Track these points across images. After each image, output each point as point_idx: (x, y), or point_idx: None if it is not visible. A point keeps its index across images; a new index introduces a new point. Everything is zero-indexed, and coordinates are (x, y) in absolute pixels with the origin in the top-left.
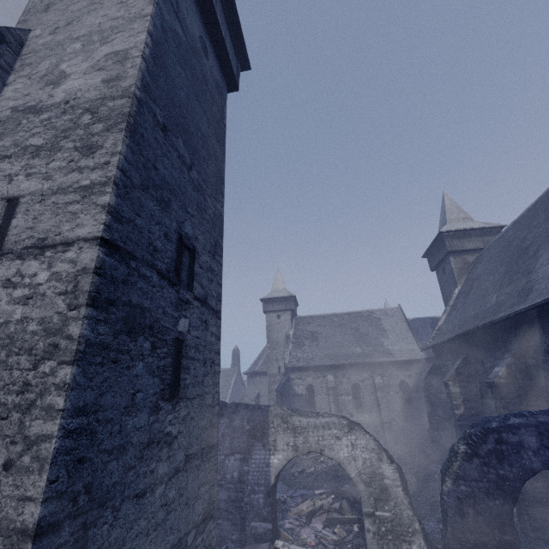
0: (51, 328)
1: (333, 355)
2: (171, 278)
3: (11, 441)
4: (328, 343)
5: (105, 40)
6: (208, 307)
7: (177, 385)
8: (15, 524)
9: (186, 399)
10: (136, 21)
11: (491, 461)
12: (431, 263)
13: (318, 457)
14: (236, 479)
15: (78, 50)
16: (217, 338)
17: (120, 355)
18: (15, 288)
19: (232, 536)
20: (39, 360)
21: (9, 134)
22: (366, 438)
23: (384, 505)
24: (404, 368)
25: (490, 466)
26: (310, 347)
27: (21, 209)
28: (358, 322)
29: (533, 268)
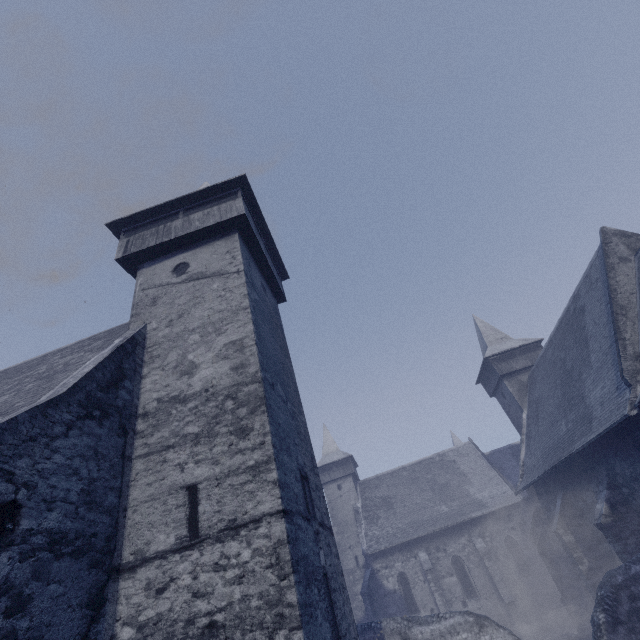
0: (271, 600)
1: (417, 523)
2: (307, 516)
3: None
4: (406, 508)
5: (219, 331)
6: (326, 527)
7: (336, 624)
8: None
9: (343, 637)
10: (240, 313)
11: (634, 625)
12: (487, 389)
13: None
14: None
15: (198, 341)
16: (337, 557)
17: (311, 608)
18: (226, 570)
19: None
20: (272, 632)
21: (163, 424)
22: (501, 634)
23: None
24: (503, 519)
25: (636, 631)
26: (387, 519)
27: (203, 495)
28: (432, 471)
29: (584, 393)
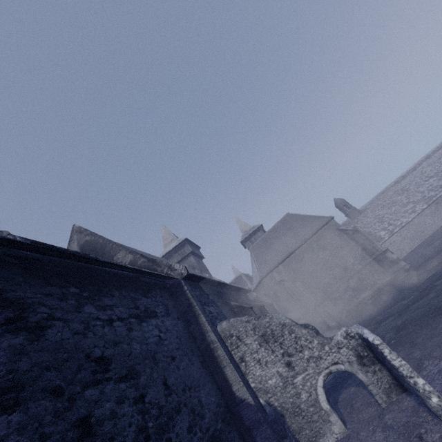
0: None
1: None
2: None
3: None
4: None
5: None
6: None
7: None
8: None
9: None
10: None
11: None
12: None
13: None
14: None
15: None
16: None
17: None
18: None
19: None
20: None
21: None
22: None
23: None
24: None
25: None
26: None
27: None
28: None
29: None
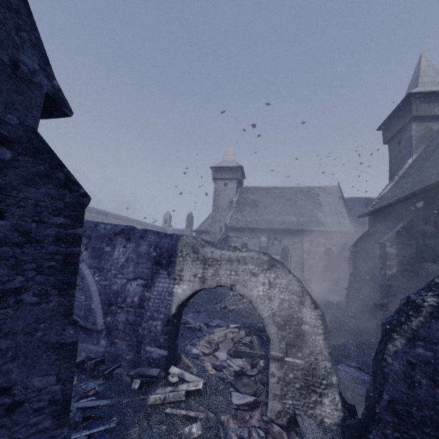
0: None
1: (269, 221)
2: None
3: None
4: (266, 211)
5: None
6: None
7: None
8: None
9: None
10: None
11: None
12: (385, 135)
13: (242, 299)
14: (136, 303)
15: None
16: None
17: None
18: None
19: (127, 356)
20: None
21: None
22: (289, 278)
23: (297, 352)
24: (332, 238)
25: None
26: (249, 213)
27: None
28: (298, 195)
29: None
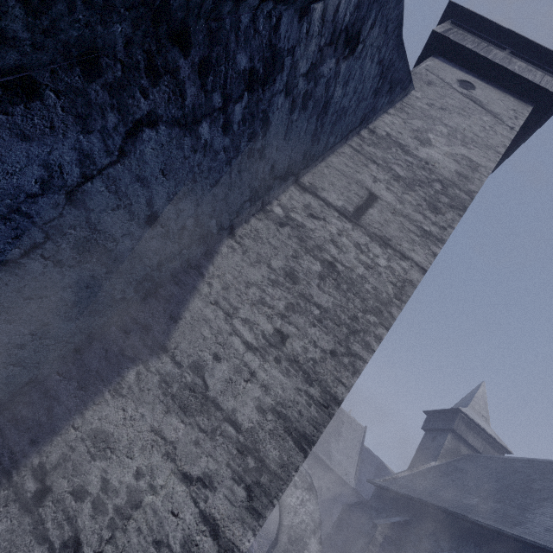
0: (380, 298)
1: None
2: None
3: (338, 341)
4: None
5: (465, 144)
6: None
7: None
8: (330, 389)
9: None
10: (491, 151)
11: None
12: (427, 423)
13: None
14: None
15: (444, 134)
16: None
17: None
18: (362, 253)
19: None
20: (367, 310)
21: (381, 148)
22: (316, 507)
23: None
24: (330, 478)
25: None
26: None
27: (378, 207)
28: None
29: (531, 509)
